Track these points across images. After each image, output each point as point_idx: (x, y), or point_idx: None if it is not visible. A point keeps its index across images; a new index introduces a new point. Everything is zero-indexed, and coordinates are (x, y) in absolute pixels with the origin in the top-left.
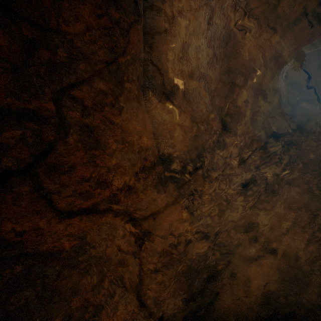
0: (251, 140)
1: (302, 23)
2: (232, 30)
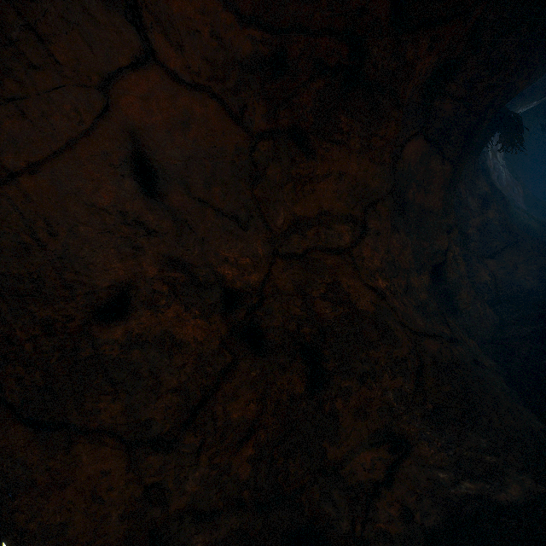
0: (413, 380)
1: (460, 73)
2: (257, 149)
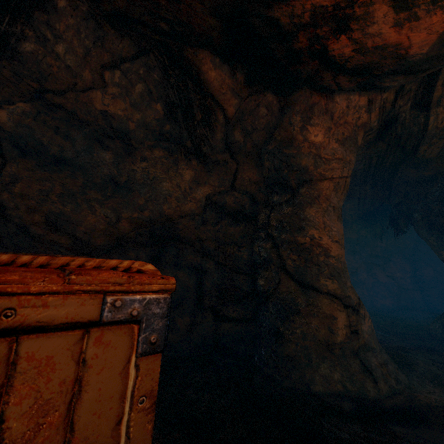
0: None
1: None
2: None
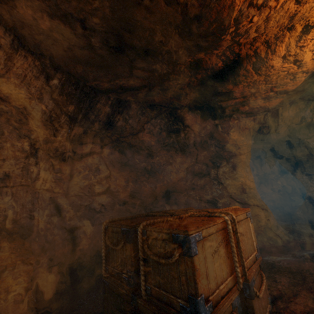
0: None
1: None
2: None
